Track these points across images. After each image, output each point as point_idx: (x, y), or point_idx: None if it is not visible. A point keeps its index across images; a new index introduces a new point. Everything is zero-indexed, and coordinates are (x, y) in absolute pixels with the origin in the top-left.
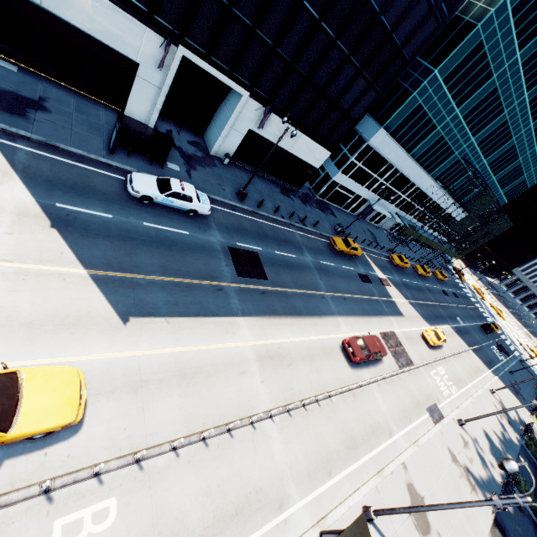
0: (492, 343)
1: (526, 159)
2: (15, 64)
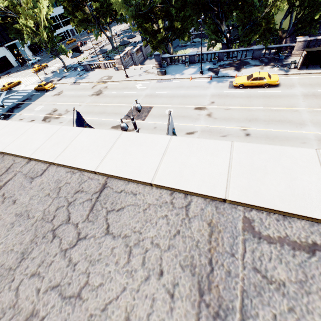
0: None
1: None
2: None
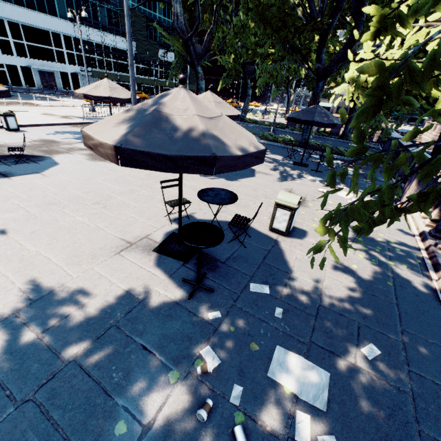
0: None
1: None
2: None
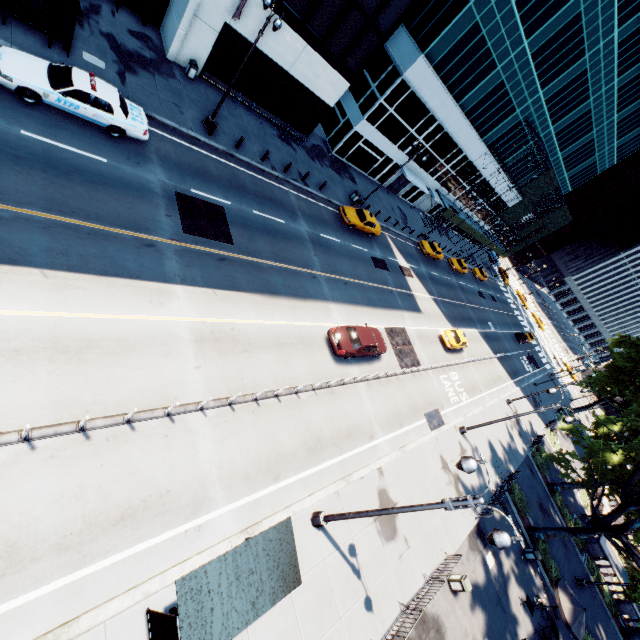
0: (522, 354)
1: (601, 133)
2: None
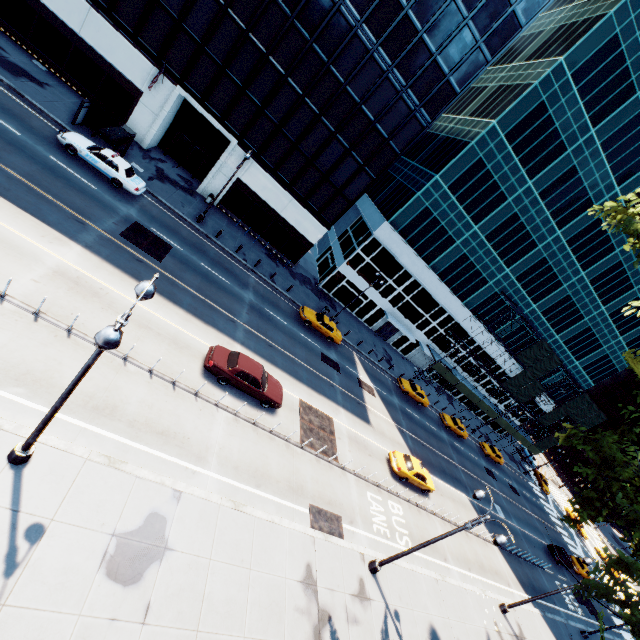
0: (563, 580)
1: (596, 323)
2: (48, 69)
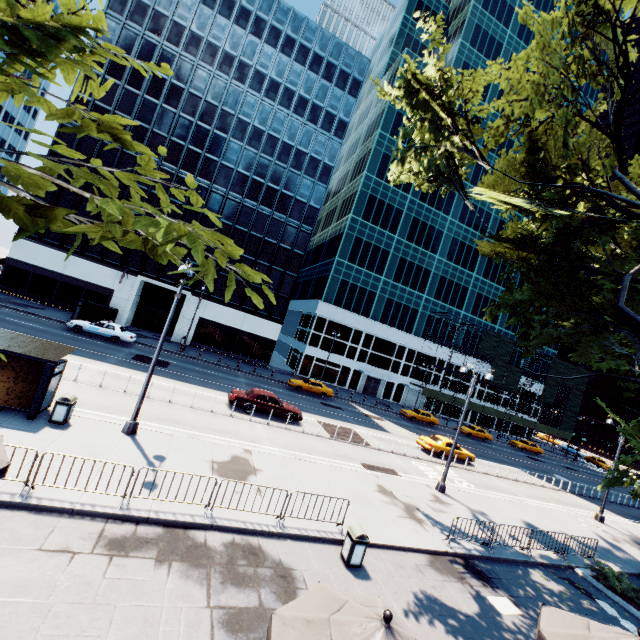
0: None
1: None
2: (42, 303)
